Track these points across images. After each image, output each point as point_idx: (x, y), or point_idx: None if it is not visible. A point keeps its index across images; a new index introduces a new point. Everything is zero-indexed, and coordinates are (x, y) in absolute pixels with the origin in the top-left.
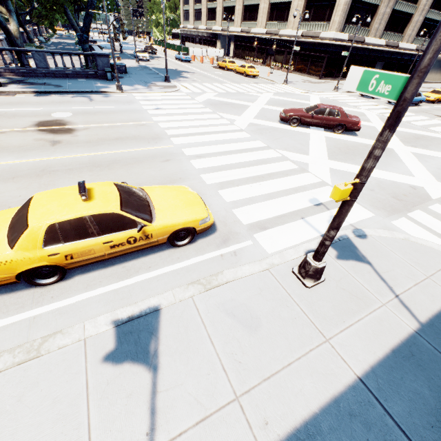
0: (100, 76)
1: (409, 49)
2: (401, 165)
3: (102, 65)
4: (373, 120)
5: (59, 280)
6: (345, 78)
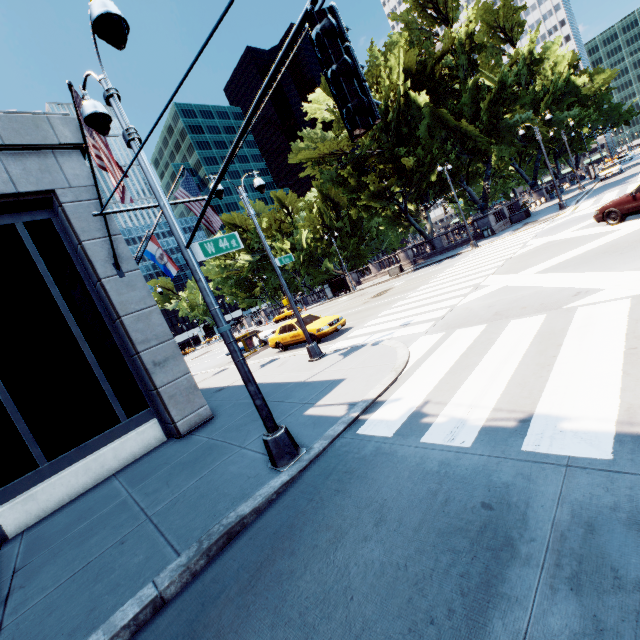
0: (481, 237)
1: None
2: None
3: (482, 226)
4: None
5: (284, 351)
6: None
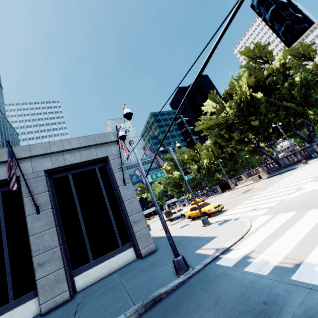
0: (310, 157)
1: None
2: None
3: (310, 151)
4: None
5: (193, 220)
6: None
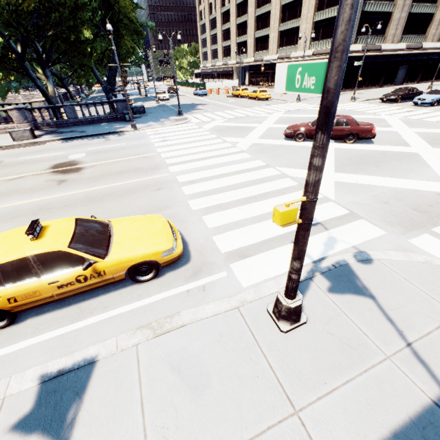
0: (120, 119)
1: (436, 48)
2: (427, 170)
3: (121, 109)
4: (394, 124)
5: (10, 324)
6: (365, 87)
